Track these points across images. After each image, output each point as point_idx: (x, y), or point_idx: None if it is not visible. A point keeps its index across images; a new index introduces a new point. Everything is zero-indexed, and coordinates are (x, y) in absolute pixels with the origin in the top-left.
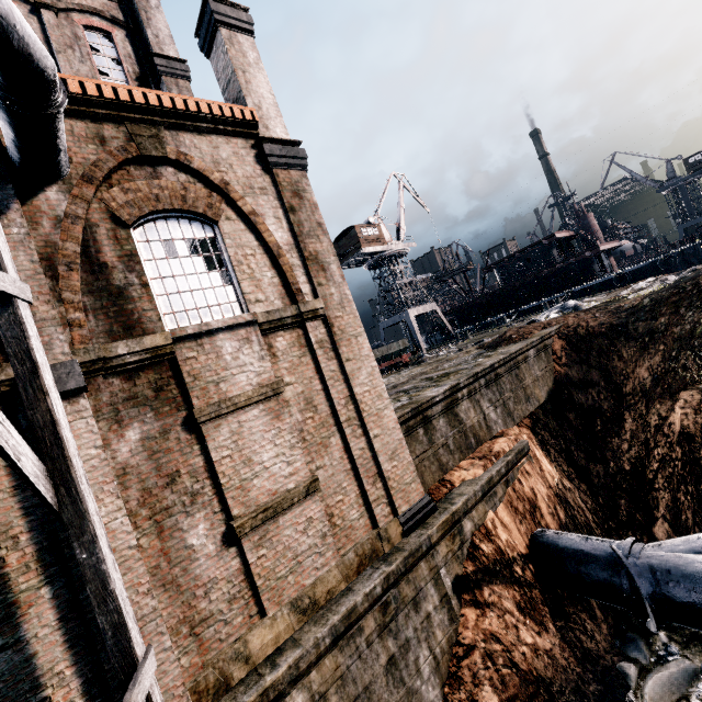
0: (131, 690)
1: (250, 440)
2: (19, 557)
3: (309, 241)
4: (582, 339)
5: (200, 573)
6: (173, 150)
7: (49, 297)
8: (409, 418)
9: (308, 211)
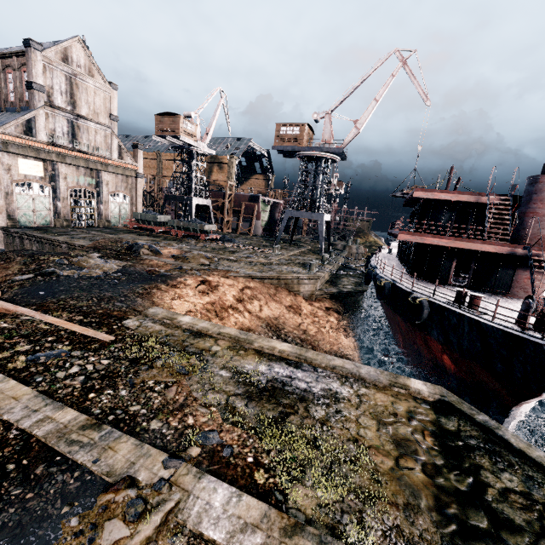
0: None
1: None
2: None
3: None
4: None
5: None
6: None
7: None
8: (5, 231)
9: None
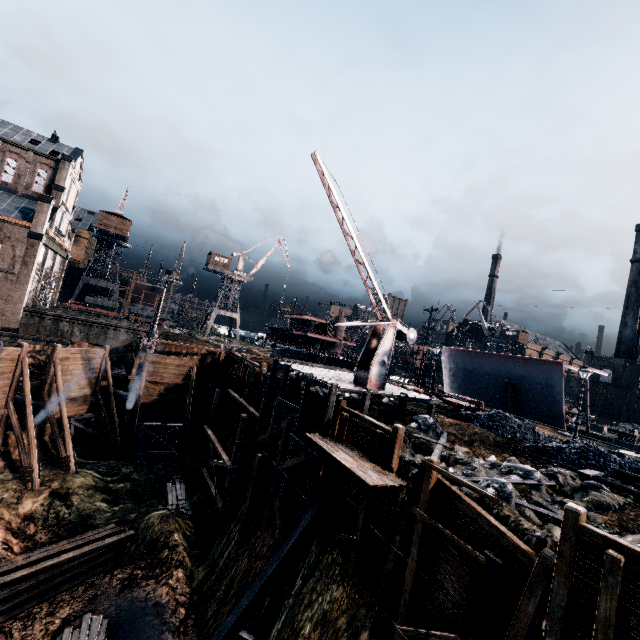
0: None
1: None
2: None
3: (27, 258)
4: None
5: None
6: (0, 227)
7: None
8: (33, 312)
9: (33, 251)
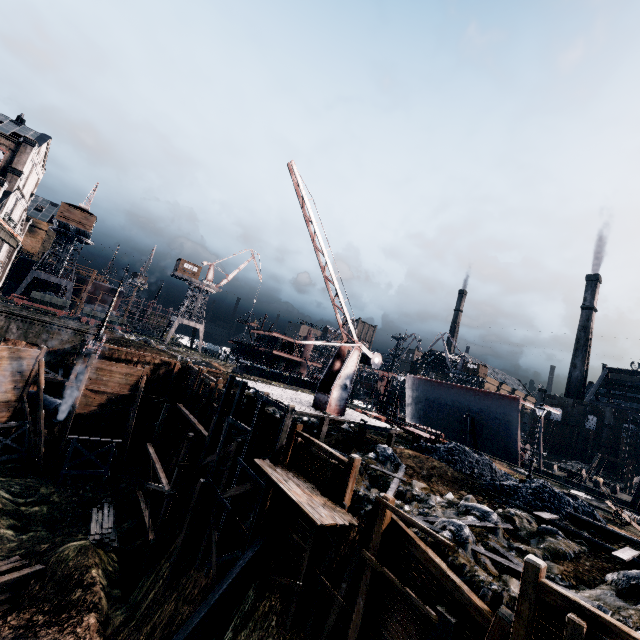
0: None
1: None
2: None
3: None
4: None
5: None
6: None
7: None
8: None
9: None
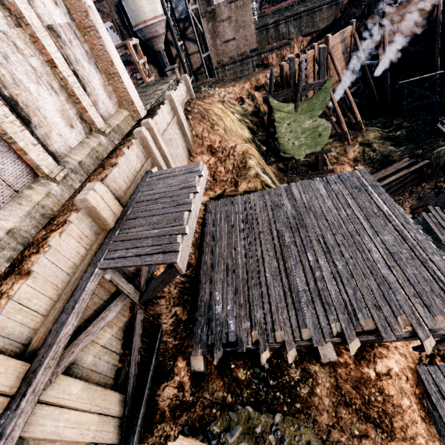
0: (208, 52)
1: (225, 28)
2: (201, 39)
3: None
4: (352, 2)
5: (218, 48)
6: None
7: (200, 0)
8: (260, 28)
9: None
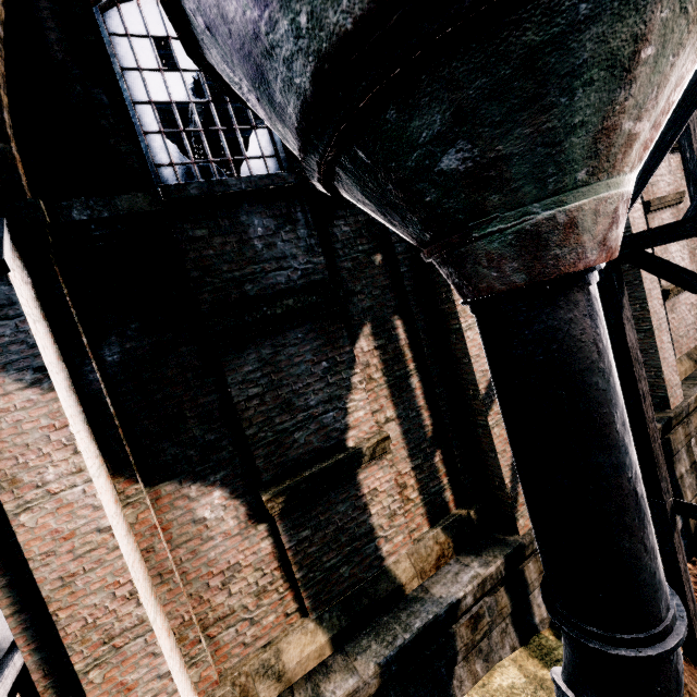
0: None
1: None
2: None
3: None
4: None
5: None
6: None
7: None
8: None
9: None
